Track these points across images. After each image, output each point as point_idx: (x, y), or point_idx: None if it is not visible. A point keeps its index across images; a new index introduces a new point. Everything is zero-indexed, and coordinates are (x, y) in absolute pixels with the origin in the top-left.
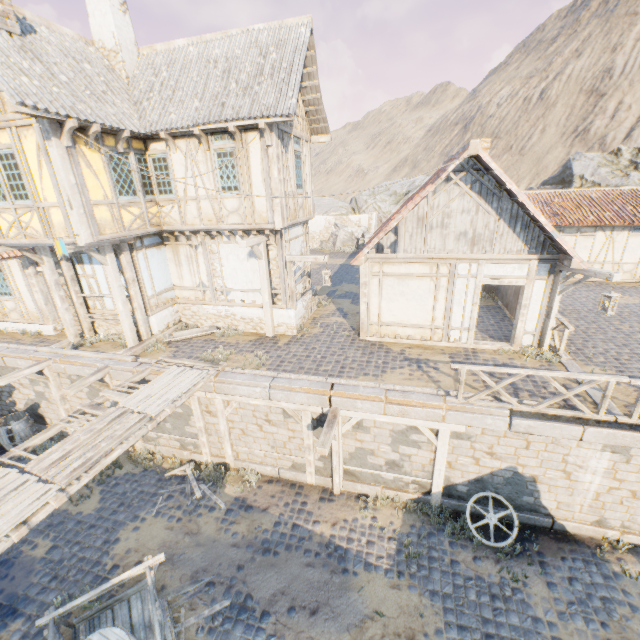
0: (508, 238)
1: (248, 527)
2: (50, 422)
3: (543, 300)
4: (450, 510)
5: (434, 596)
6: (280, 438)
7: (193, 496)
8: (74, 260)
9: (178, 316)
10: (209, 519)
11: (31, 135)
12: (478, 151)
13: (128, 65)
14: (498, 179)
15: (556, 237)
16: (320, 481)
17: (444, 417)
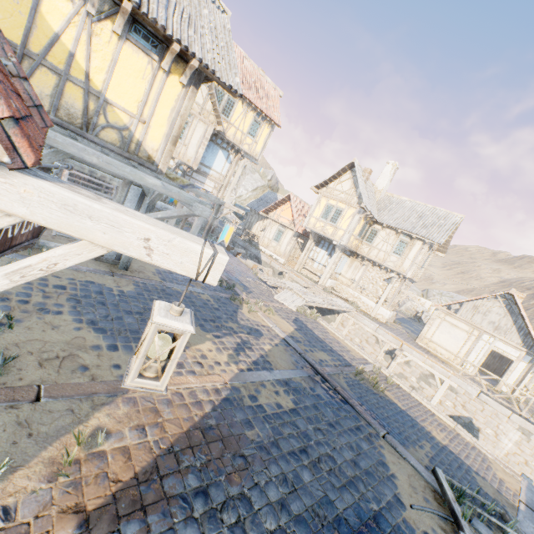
0: (514, 335)
1: None
2: None
3: (521, 373)
4: None
5: None
6: (366, 350)
7: None
8: (315, 244)
9: (334, 285)
10: None
11: (353, 210)
12: (513, 293)
13: (380, 196)
14: (518, 308)
15: None
16: None
17: (449, 376)
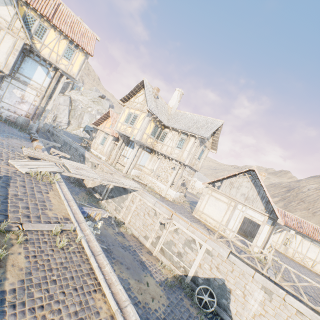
0: (259, 203)
1: (121, 239)
2: (84, 181)
3: (267, 234)
4: (191, 288)
5: (168, 298)
6: (148, 222)
7: (110, 222)
8: (126, 144)
9: (139, 175)
10: (111, 230)
11: (144, 114)
12: (254, 169)
13: (172, 111)
14: (259, 180)
15: (274, 208)
16: (150, 247)
17: (206, 240)
